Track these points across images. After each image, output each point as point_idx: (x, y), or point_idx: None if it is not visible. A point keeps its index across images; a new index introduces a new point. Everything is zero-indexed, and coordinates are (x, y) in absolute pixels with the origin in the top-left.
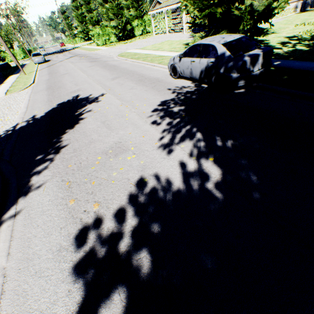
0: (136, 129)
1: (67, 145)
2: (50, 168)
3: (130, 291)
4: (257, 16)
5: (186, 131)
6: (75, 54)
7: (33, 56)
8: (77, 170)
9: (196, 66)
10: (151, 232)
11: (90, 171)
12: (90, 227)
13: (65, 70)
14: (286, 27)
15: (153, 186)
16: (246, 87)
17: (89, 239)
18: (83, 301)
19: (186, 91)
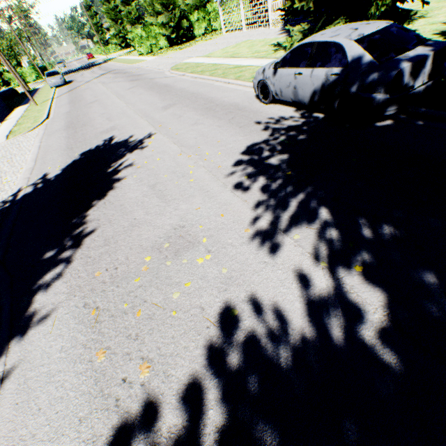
0: (208, 201)
1: (95, 231)
2: (65, 276)
3: None
4: None
5: (298, 204)
6: (108, 70)
7: (47, 76)
8: (111, 282)
9: (304, 83)
10: None
11: (132, 287)
12: (133, 423)
13: (94, 96)
14: (442, 6)
15: (250, 327)
16: (395, 116)
17: None
18: None
19: (287, 126)
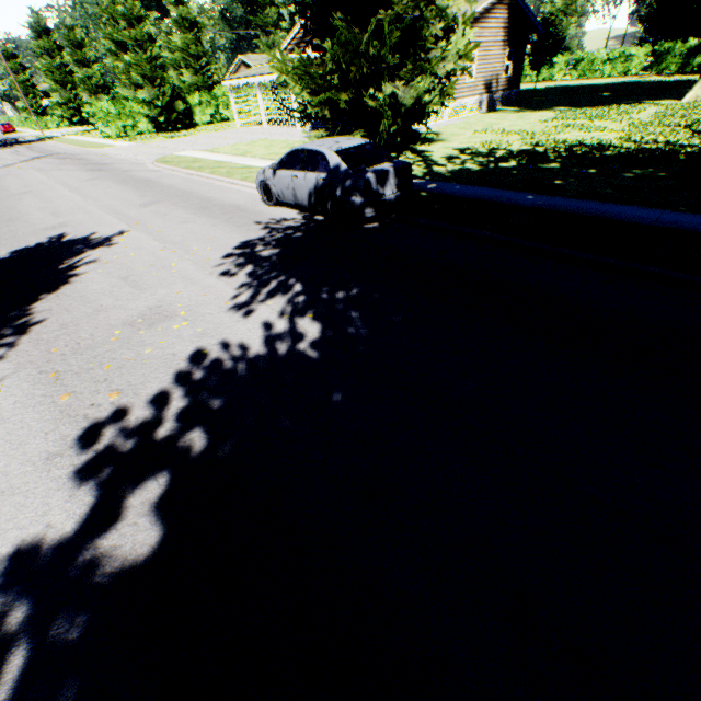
0: (191, 286)
1: (47, 319)
2: (9, 357)
3: (174, 473)
4: (406, 114)
5: (279, 283)
6: (46, 153)
7: None
8: (73, 353)
9: (300, 185)
10: (210, 409)
11: (100, 352)
12: (104, 422)
13: (24, 186)
14: (462, 133)
15: (217, 357)
16: (382, 220)
17: (103, 436)
18: (97, 500)
19: (287, 226)
